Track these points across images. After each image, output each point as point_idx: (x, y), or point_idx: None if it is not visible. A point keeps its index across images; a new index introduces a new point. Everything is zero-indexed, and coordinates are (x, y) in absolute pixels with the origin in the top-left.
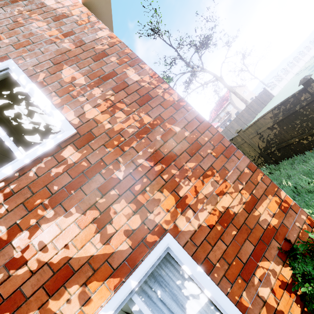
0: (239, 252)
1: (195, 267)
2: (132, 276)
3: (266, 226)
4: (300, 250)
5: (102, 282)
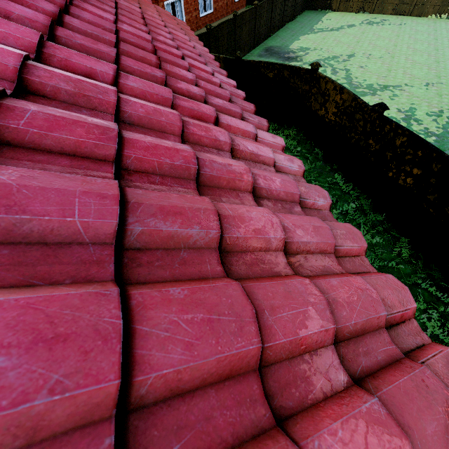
0: None
1: None
2: None
3: None
4: None
5: None
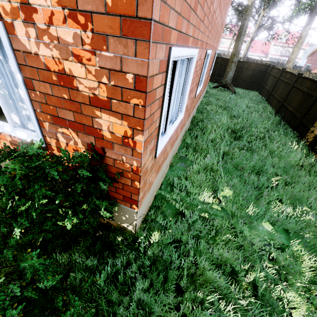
0: (60, 109)
1: (16, 72)
2: None
3: (96, 127)
4: (77, 153)
5: None
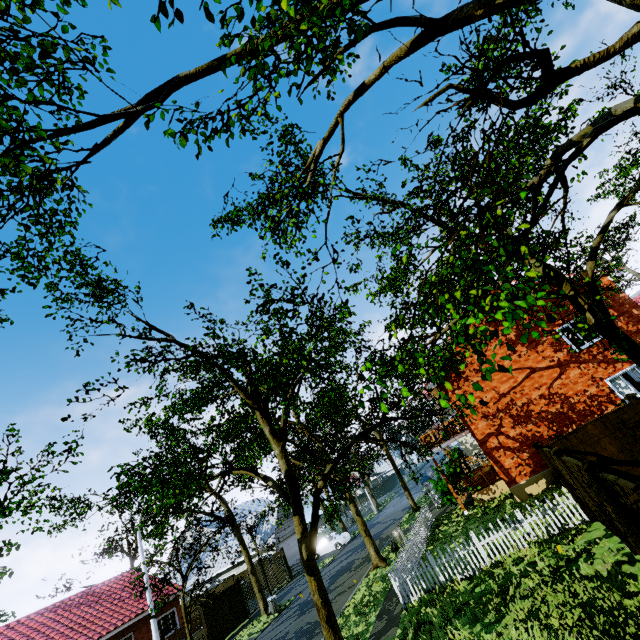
0: None
1: None
2: (634, 364)
3: None
4: None
5: (626, 364)
